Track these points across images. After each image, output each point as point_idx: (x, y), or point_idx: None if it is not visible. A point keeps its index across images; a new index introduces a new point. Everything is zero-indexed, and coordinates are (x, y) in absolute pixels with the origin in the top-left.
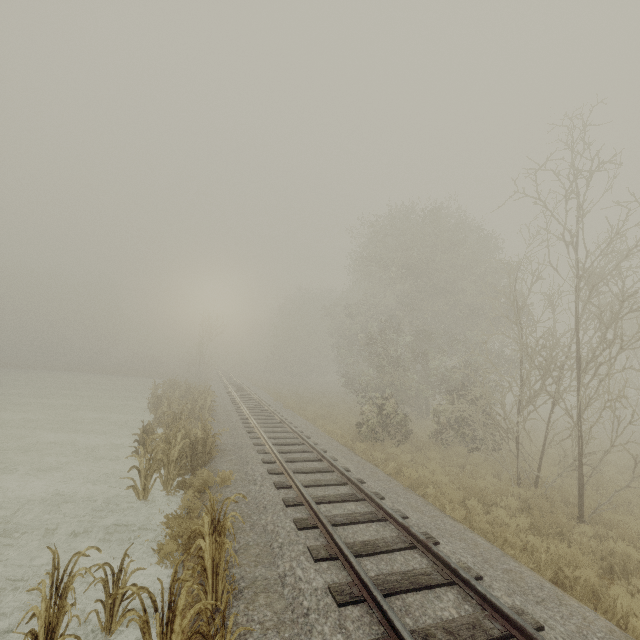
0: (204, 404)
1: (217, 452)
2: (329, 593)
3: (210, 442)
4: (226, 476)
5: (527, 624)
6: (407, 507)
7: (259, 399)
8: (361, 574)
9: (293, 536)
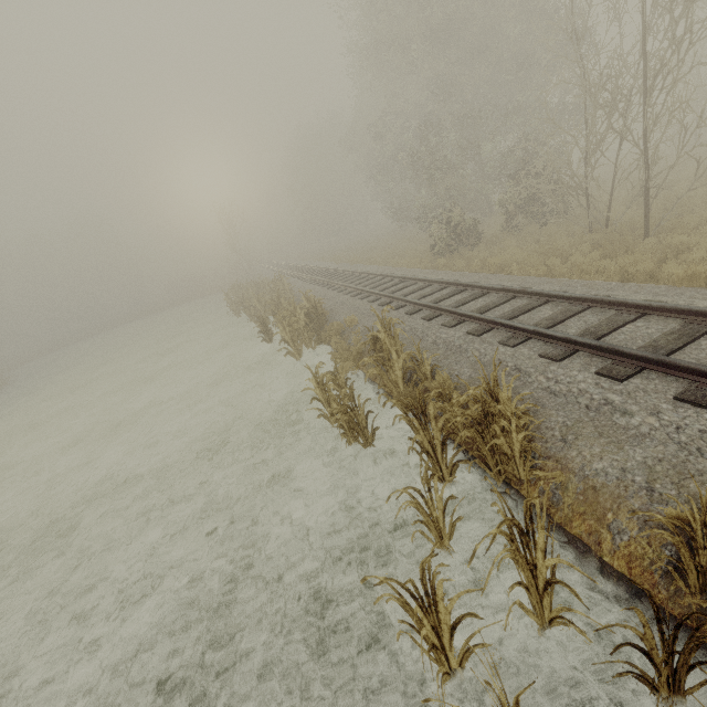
0: (284, 289)
1: (327, 313)
2: (469, 335)
3: (319, 307)
4: (352, 319)
5: (599, 296)
6: (500, 282)
7: (323, 268)
8: (486, 318)
9: (427, 325)
